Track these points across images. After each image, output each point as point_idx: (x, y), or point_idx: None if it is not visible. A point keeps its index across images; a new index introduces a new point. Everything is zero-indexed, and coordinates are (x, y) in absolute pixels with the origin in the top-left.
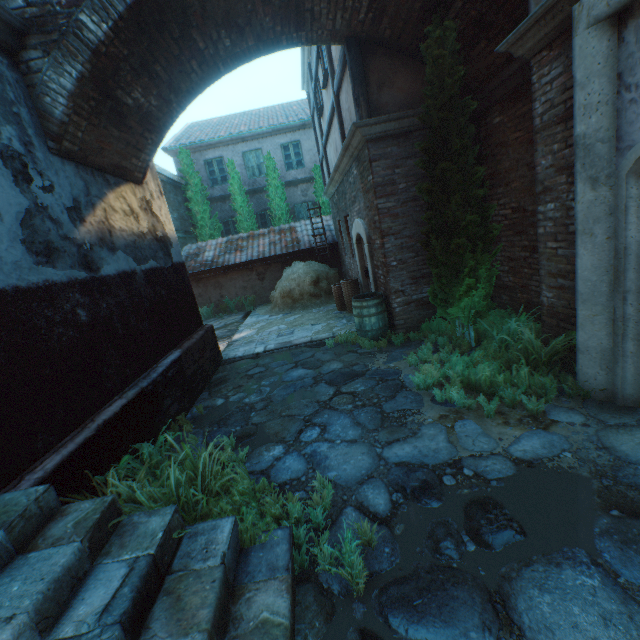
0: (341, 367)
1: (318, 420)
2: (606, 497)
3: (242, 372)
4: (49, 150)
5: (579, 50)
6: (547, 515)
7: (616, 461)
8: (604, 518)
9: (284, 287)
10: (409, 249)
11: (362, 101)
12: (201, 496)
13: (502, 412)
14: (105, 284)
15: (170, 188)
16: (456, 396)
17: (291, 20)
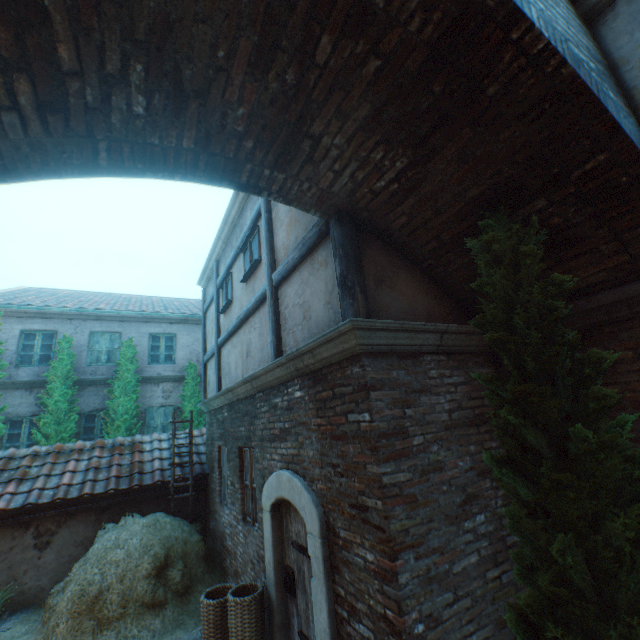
0: None
1: None
2: None
3: None
4: None
5: None
6: None
7: None
8: None
9: (87, 582)
10: (442, 581)
11: (359, 291)
12: None
13: None
14: None
15: None
16: None
17: (277, 140)
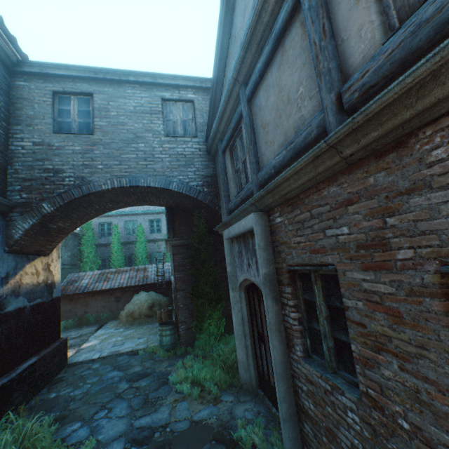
0: (140, 369)
1: (110, 405)
2: (215, 435)
3: (77, 373)
4: (5, 251)
5: (225, 245)
6: (187, 446)
7: (230, 418)
8: (208, 444)
9: (130, 309)
10: (190, 298)
11: (171, 230)
12: (18, 448)
13: (204, 396)
14: (6, 316)
15: (71, 237)
16: (185, 387)
17: (141, 200)
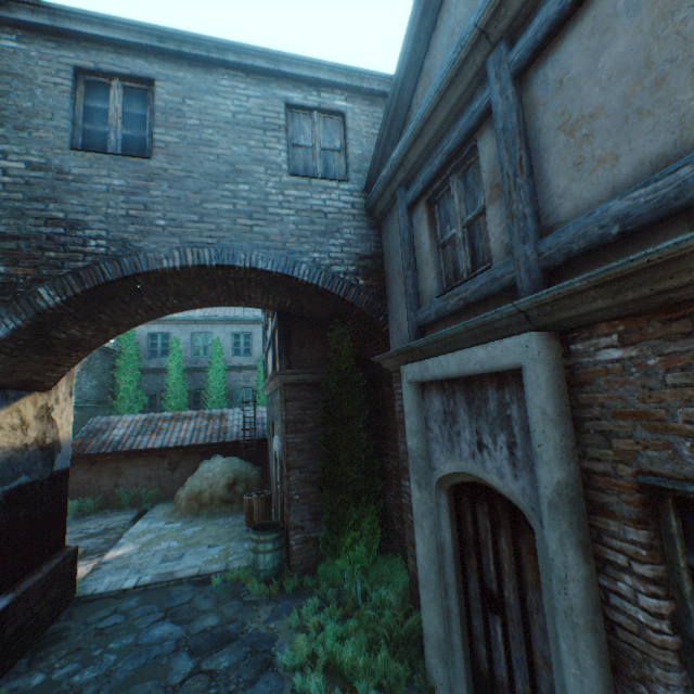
0: (216, 624)
1: None
2: None
3: (92, 622)
4: None
5: (405, 393)
6: None
7: None
8: None
9: (194, 486)
10: (313, 483)
11: (284, 354)
12: None
13: None
14: None
15: (99, 354)
16: (314, 686)
17: (233, 296)
